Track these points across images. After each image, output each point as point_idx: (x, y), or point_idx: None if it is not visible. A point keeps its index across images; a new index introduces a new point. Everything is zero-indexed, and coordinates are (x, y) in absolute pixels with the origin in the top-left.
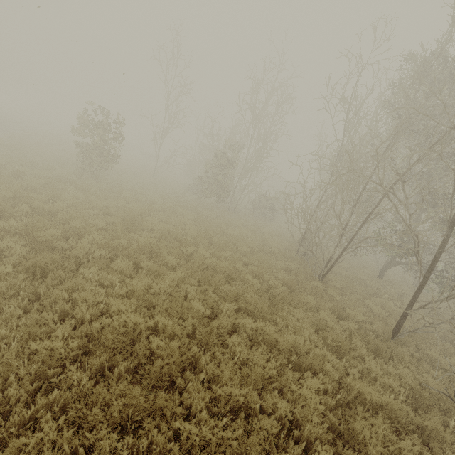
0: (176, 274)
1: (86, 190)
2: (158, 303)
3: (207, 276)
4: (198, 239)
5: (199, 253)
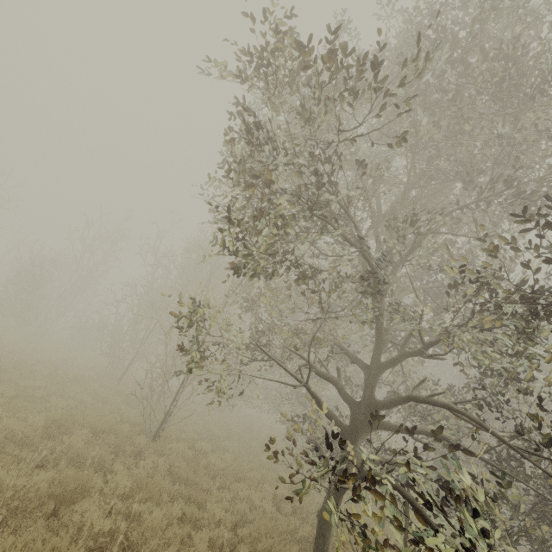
0: None
1: None
2: None
3: None
4: None
5: None
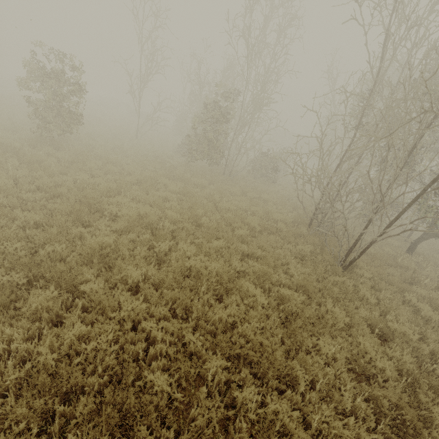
0: (138, 296)
1: (39, 163)
2: (88, 383)
3: (184, 300)
4: (180, 225)
5: (178, 251)
